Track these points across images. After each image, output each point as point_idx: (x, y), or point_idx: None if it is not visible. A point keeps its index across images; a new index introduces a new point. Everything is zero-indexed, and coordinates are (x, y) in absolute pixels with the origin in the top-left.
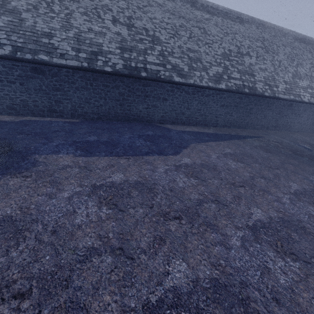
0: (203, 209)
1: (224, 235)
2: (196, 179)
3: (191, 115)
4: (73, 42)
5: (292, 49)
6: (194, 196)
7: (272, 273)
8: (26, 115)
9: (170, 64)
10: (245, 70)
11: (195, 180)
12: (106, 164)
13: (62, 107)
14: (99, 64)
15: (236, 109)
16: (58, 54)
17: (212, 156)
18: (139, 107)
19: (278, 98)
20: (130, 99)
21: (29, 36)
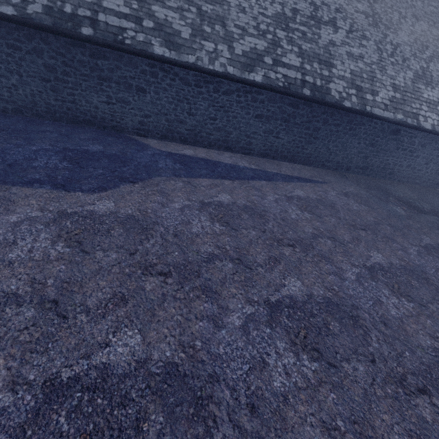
0: None
1: None
2: (71, 247)
3: (198, 126)
4: None
5: (431, 26)
6: (10, 285)
7: None
8: None
9: (154, 18)
10: (316, 53)
11: (64, 249)
12: None
13: None
14: None
15: (287, 126)
16: None
17: (172, 205)
18: (91, 98)
19: (371, 115)
20: (70, 81)
21: None
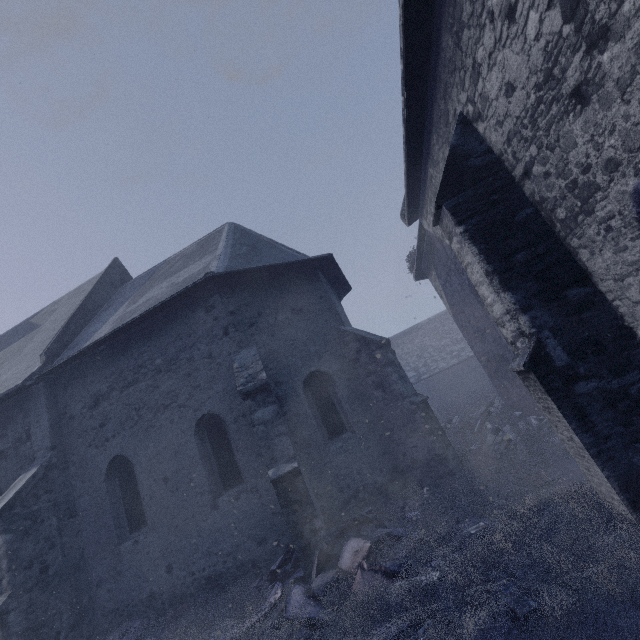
0: None
1: None
2: None
3: None
4: None
5: None
6: None
7: None
8: None
9: None
10: None
11: None
12: None
13: None
14: None
15: None
16: None
17: None
18: None
19: None
20: None
21: None
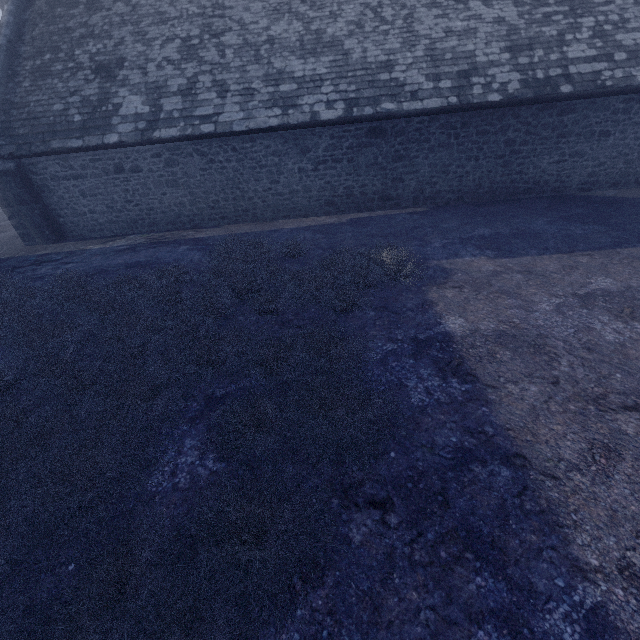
0: None
1: None
2: None
3: None
4: (426, 66)
5: None
6: None
7: None
8: (347, 211)
9: (623, 48)
10: None
11: None
12: (559, 266)
13: (401, 189)
14: (476, 93)
15: None
16: (407, 94)
17: None
18: (541, 162)
19: None
20: (525, 150)
21: (361, 77)
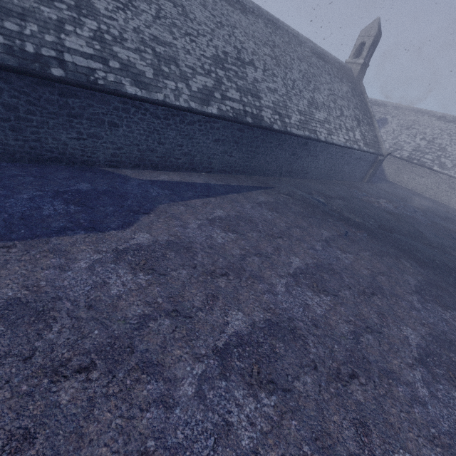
0: (146, 334)
1: (171, 381)
2: (150, 274)
3: (167, 153)
4: None
5: (309, 66)
6: (135, 310)
7: (233, 432)
8: None
9: (118, 59)
10: (248, 88)
11: (147, 277)
12: None
13: None
14: None
15: (237, 146)
16: None
17: (190, 226)
18: (59, 136)
19: (291, 134)
20: (35, 120)
21: None
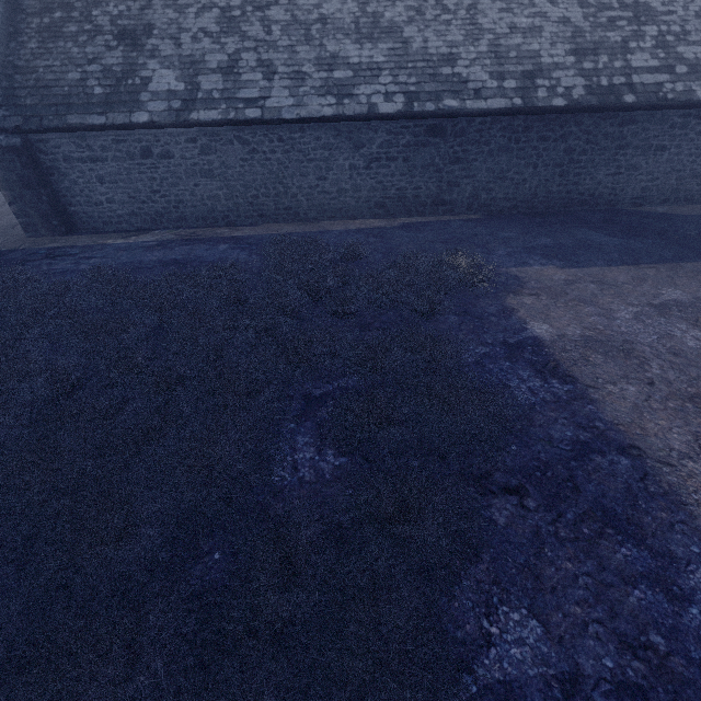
0: None
1: None
2: None
3: None
4: (490, 63)
5: None
6: None
7: None
8: (397, 215)
9: (684, 61)
10: None
11: None
12: (628, 277)
13: (456, 194)
14: (541, 96)
15: None
16: (470, 91)
17: None
18: (597, 174)
19: None
20: (583, 160)
21: (422, 69)
